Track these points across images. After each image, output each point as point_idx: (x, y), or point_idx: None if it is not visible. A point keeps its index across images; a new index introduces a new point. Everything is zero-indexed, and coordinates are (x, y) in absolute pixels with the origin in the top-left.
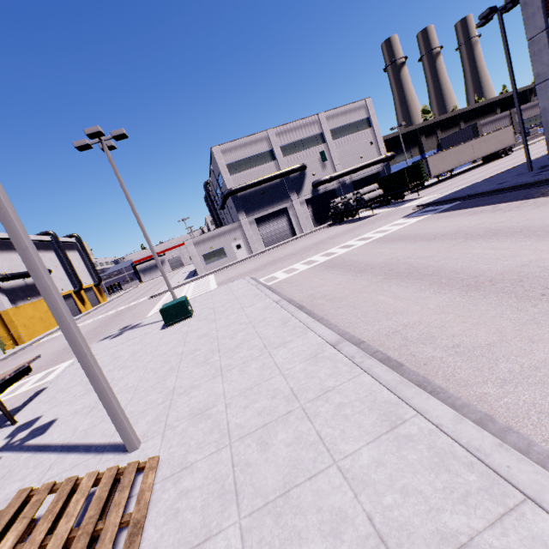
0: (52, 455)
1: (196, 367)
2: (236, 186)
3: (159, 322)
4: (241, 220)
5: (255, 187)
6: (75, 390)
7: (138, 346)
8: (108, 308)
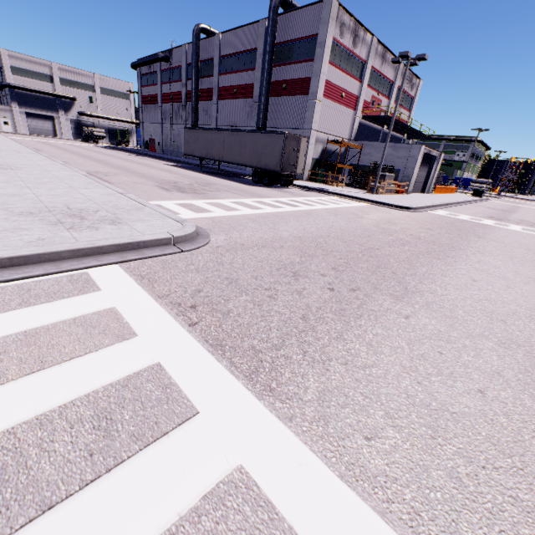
0: None
1: None
2: (15, 84)
3: None
4: (13, 108)
5: (31, 92)
6: None
7: None
8: None
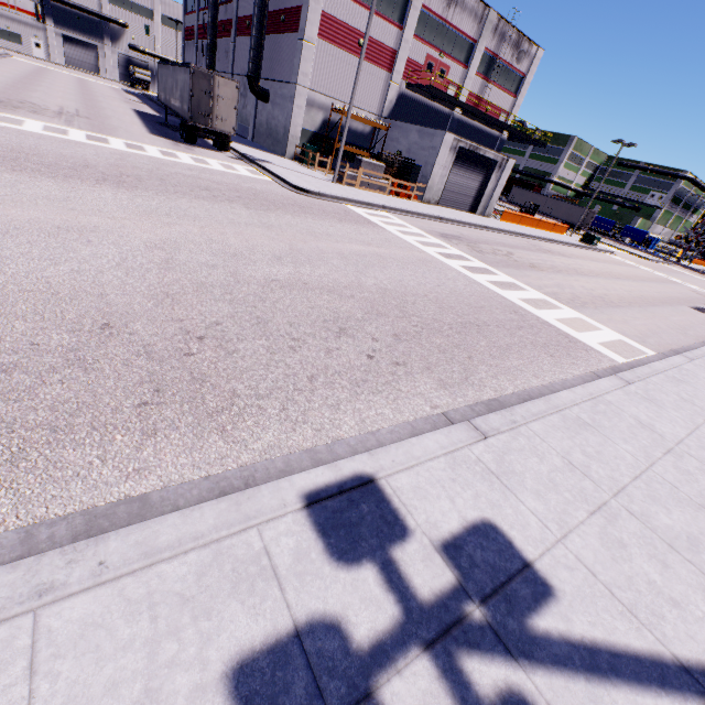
0: None
1: None
2: None
3: None
4: (48, 26)
5: (71, 8)
6: None
7: None
8: None
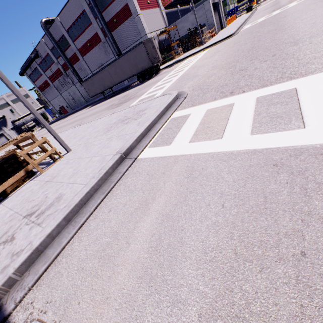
0: None
1: None
2: None
3: None
4: None
5: None
6: None
7: None
8: None
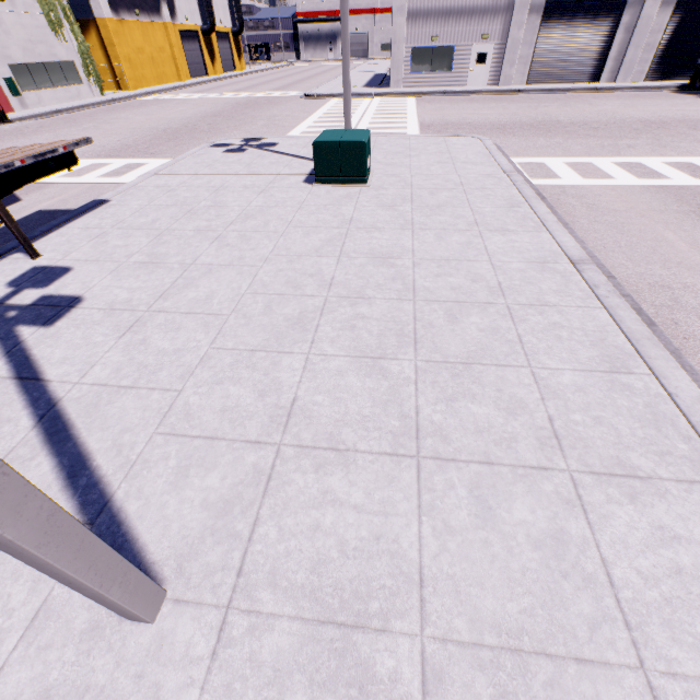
0: (23, 420)
1: (353, 363)
2: None
3: (305, 160)
4: None
5: None
6: (135, 242)
7: (258, 198)
8: (242, 85)
